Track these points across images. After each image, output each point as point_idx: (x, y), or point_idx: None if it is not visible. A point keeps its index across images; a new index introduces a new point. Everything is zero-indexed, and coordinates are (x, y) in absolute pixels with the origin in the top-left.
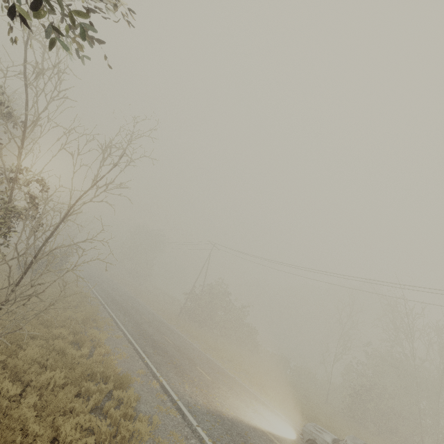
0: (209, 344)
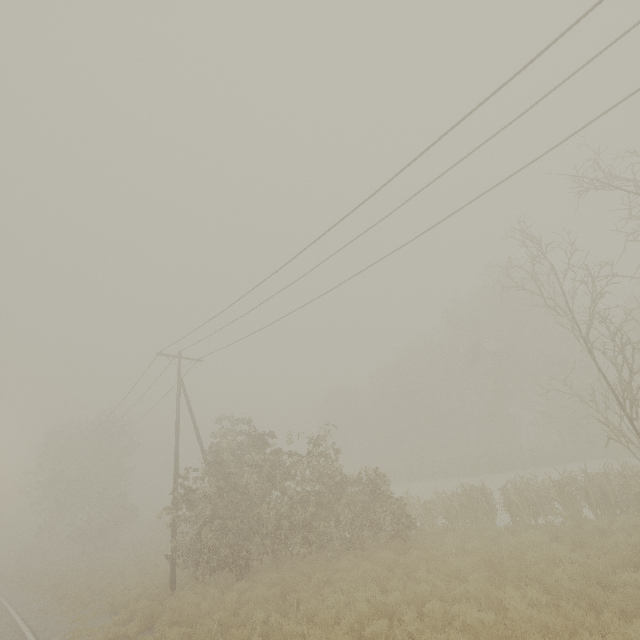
0: None
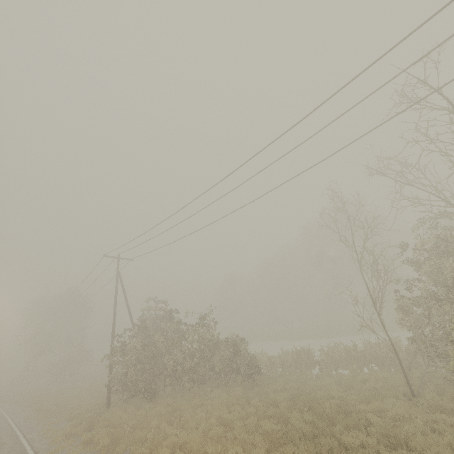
0: (135, 451)
